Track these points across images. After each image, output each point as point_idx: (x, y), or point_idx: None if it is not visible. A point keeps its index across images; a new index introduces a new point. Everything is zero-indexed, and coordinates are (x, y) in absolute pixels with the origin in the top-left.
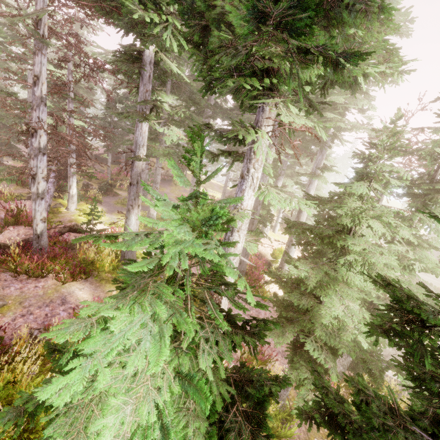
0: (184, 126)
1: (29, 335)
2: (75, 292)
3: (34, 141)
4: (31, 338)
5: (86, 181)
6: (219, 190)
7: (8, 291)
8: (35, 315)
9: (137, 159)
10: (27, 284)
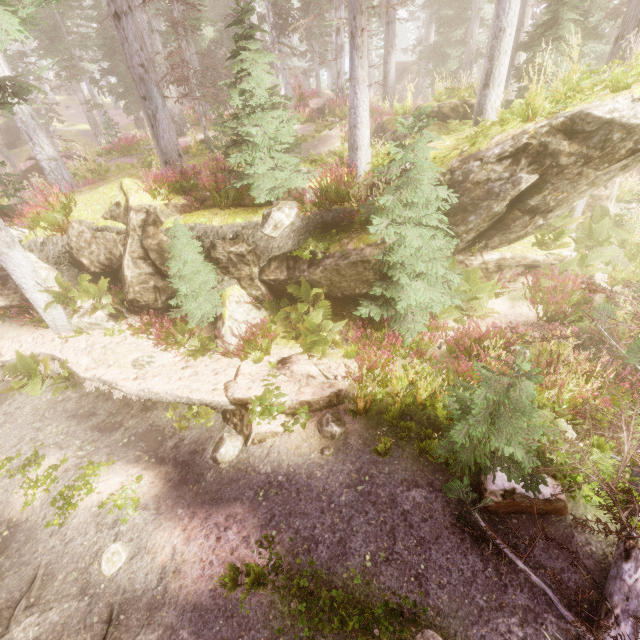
0: None
1: None
2: None
3: None
4: None
5: None
6: None
7: None
8: None
9: None
10: None
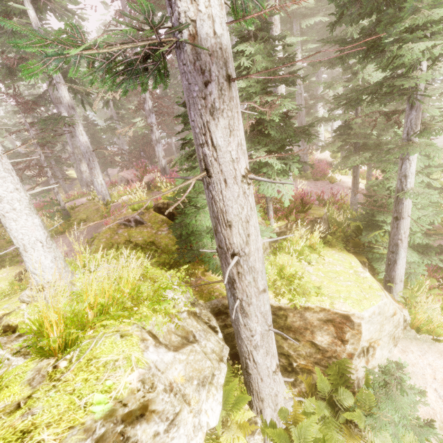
0: None
1: None
2: None
3: (146, 106)
4: None
5: None
6: None
7: None
8: None
9: None
10: None
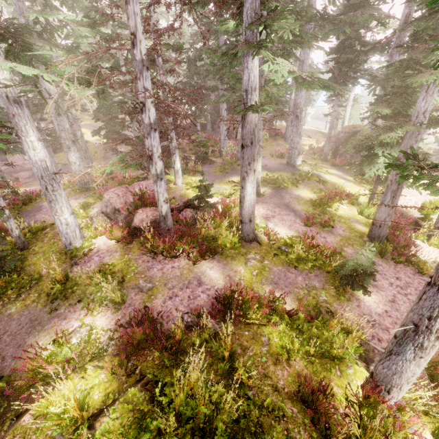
0: (287, 56)
1: (183, 324)
2: (207, 272)
3: (144, 117)
4: (183, 323)
5: (182, 154)
6: (315, 137)
7: (153, 273)
8: (179, 297)
9: (252, 110)
10: (165, 265)
